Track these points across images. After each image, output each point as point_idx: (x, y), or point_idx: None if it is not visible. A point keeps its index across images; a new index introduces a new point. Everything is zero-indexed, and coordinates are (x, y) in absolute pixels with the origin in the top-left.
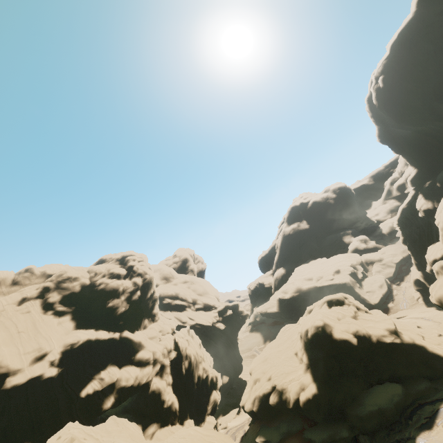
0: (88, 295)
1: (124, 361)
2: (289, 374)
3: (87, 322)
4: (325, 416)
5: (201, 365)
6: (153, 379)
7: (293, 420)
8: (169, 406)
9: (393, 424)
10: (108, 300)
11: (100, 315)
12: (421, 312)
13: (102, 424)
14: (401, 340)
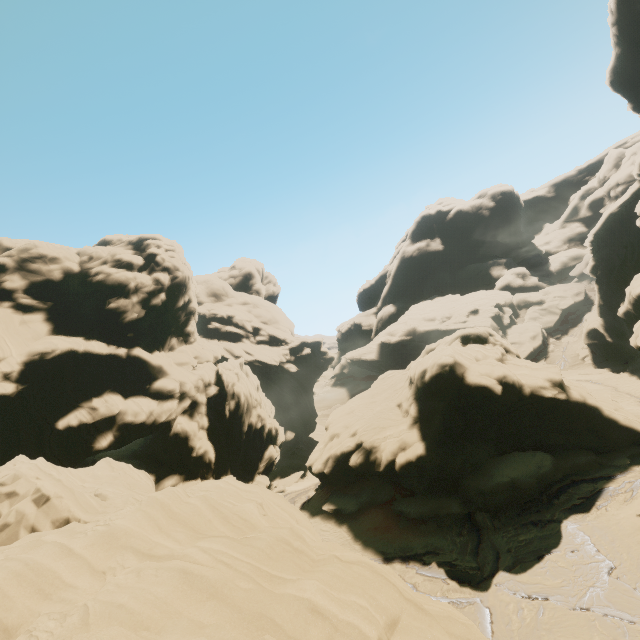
0: (77, 289)
1: (133, 390)
2: (385, 429)
3: (73, 327)
4: (430, 485)
5: (255, 410)
6: (177, 418)
7: (381, 488)
8: (201, 456)
9: (529, 503)
10: (109, 299)
11: (95, 320)
12: (585, 374)
13: (90, 467)
14: (567, 397)
